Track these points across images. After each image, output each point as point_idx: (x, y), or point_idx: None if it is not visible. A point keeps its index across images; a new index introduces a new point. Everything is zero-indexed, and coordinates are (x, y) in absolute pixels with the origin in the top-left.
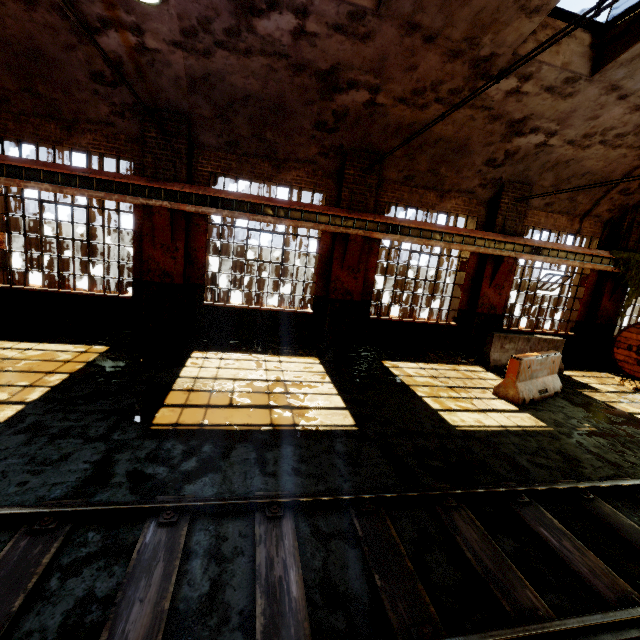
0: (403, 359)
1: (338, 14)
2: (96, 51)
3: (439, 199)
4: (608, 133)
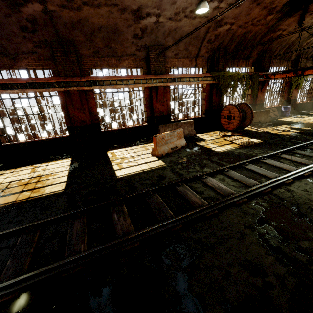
0: (120, 147)
1: None
2: None
3: (118, 61)
4: (186, 11)
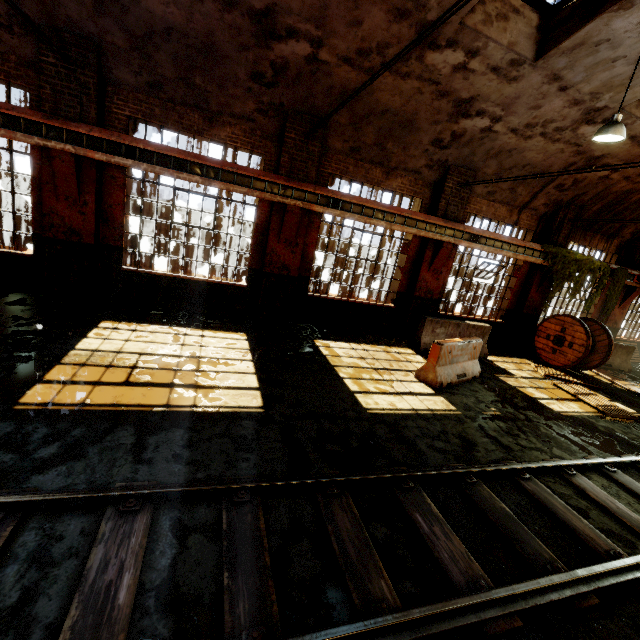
0: (337, 339)
1: None
2: None
3: (385, 176)
4: (549, 125)
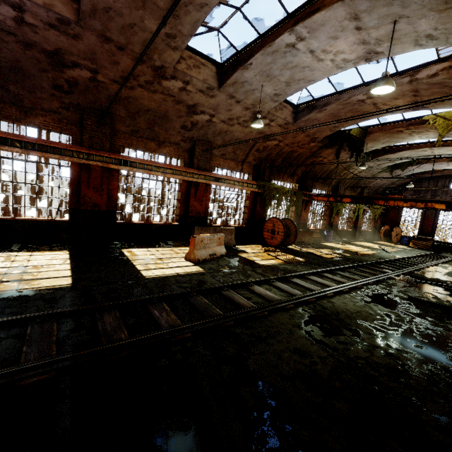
0: (139, 247)
1: (49, 17)
2: None
3: (158, 146)
4: (239, 119)
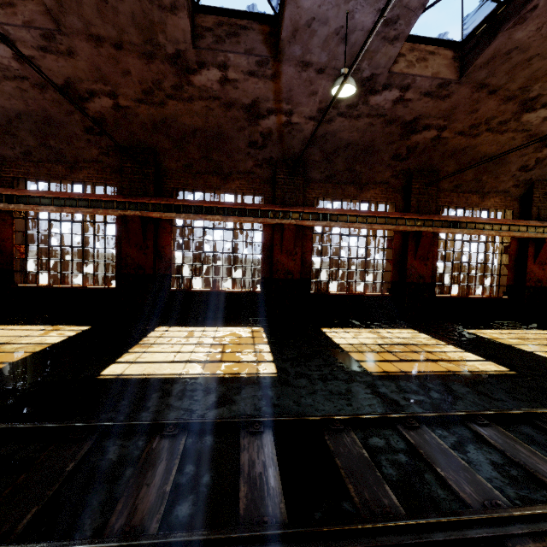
0: (477, 327)
1: (430, 86)
2: (257, 129)
3: (481, 199)
4: None
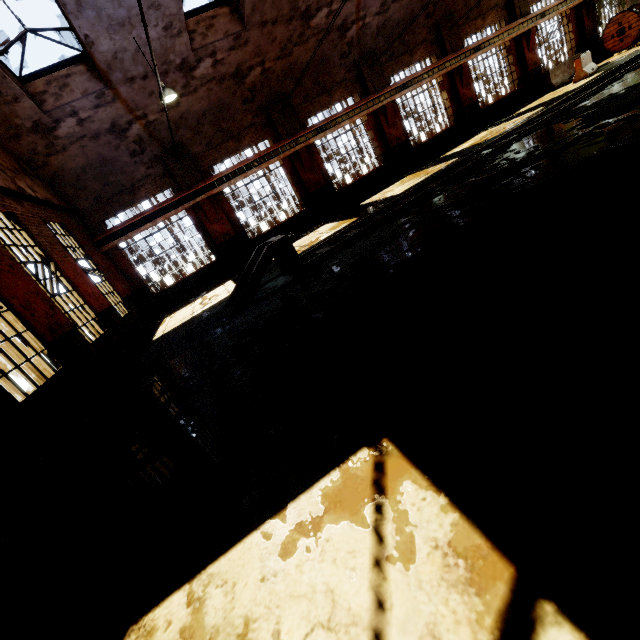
0: (513, 113)
1: None
2: (344, 41)
3: (483, 21)
4: None
